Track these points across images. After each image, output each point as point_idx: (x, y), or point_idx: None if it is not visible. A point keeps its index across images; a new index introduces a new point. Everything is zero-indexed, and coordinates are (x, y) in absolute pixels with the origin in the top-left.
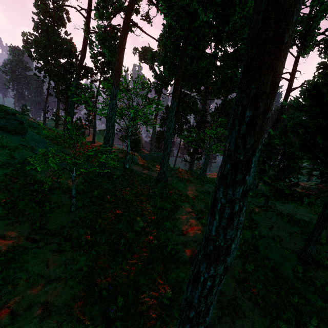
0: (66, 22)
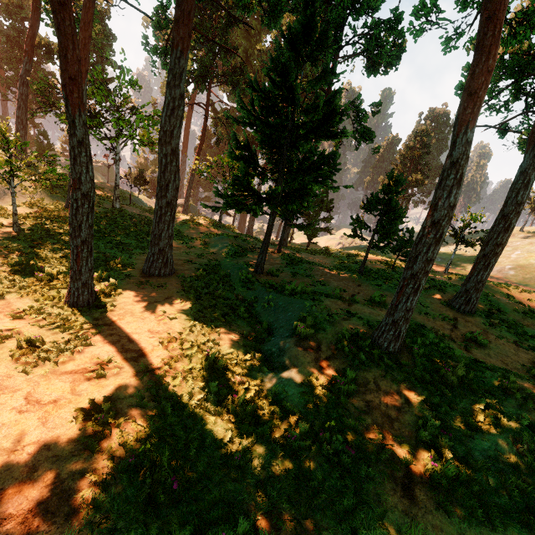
0: None
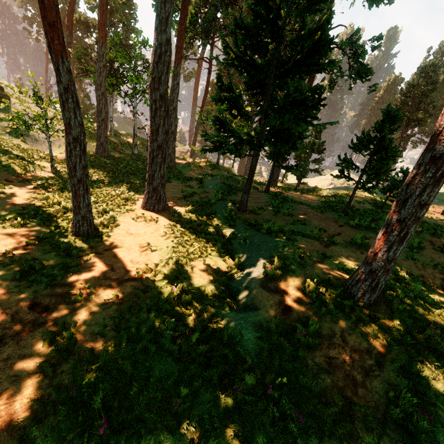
0: None
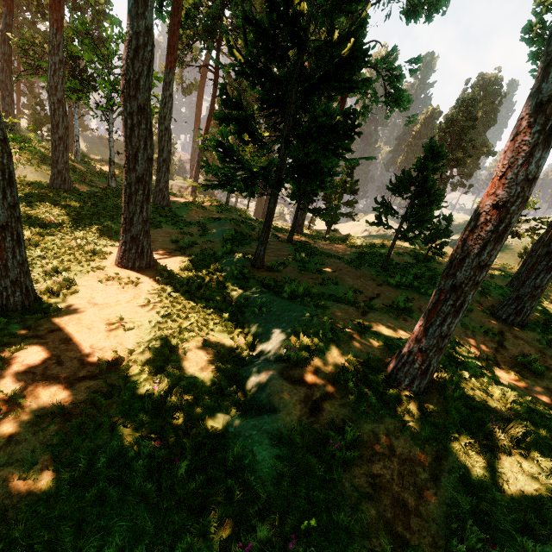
0: None
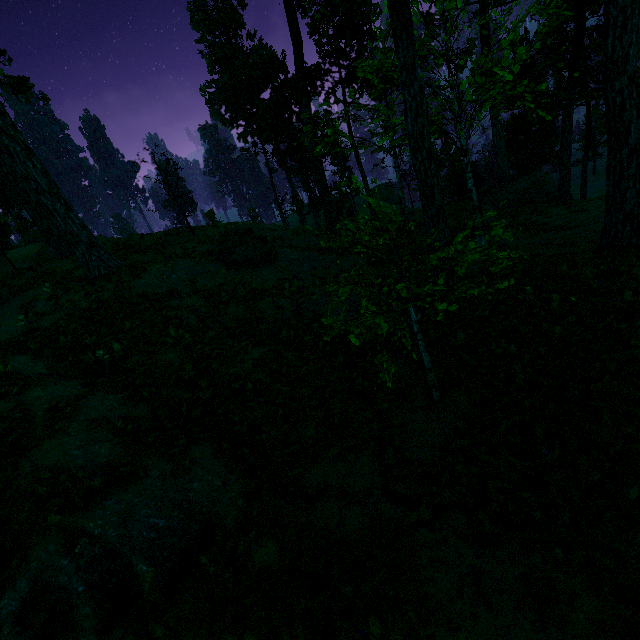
0: (242, 15)
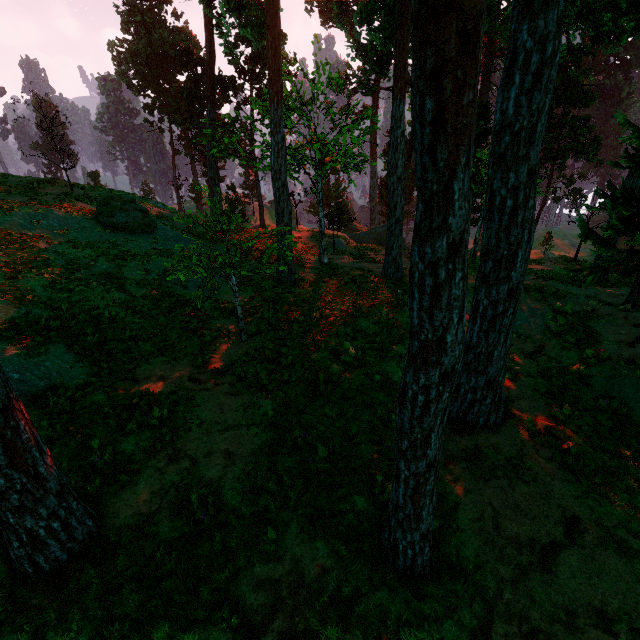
0: None
